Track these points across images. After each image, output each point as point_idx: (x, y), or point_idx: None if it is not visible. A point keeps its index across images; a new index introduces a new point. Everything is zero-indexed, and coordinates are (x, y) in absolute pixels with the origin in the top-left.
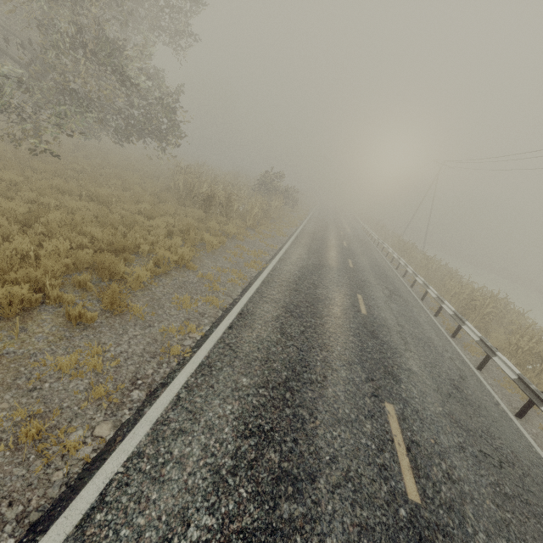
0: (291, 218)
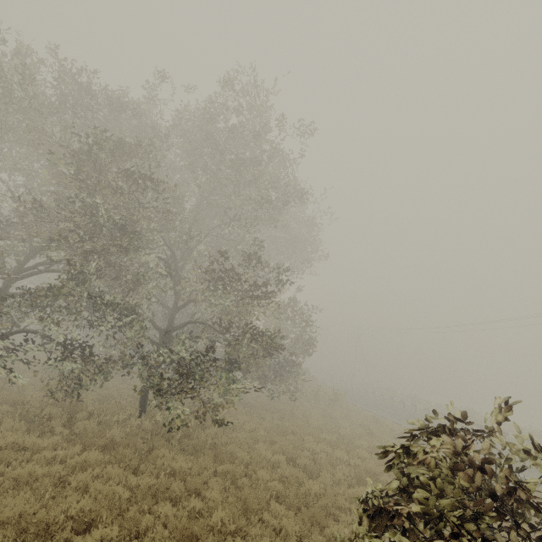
0: None
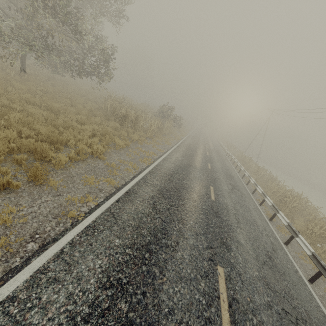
0: (176, 135)
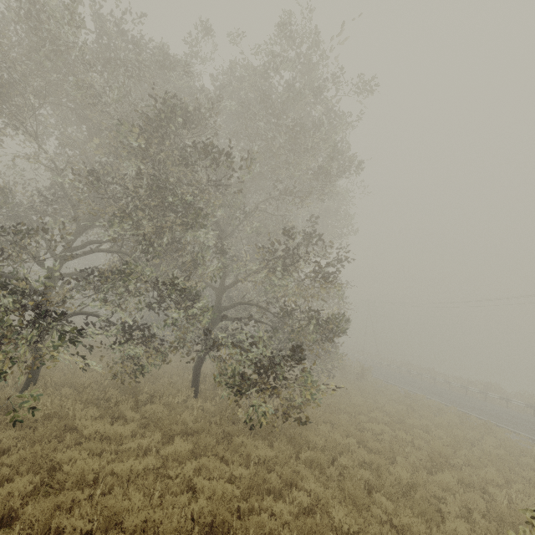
0: None
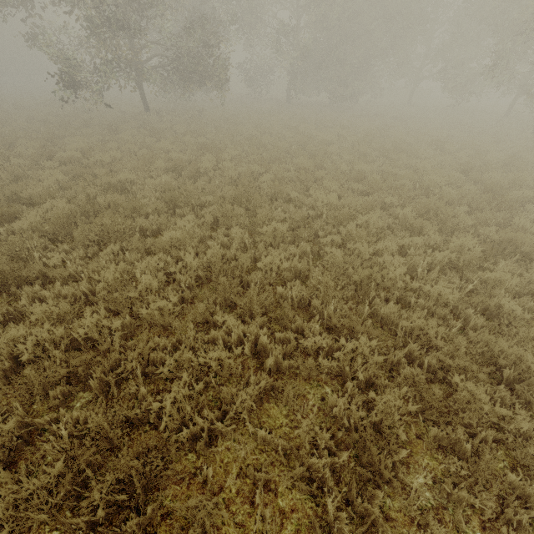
0: None
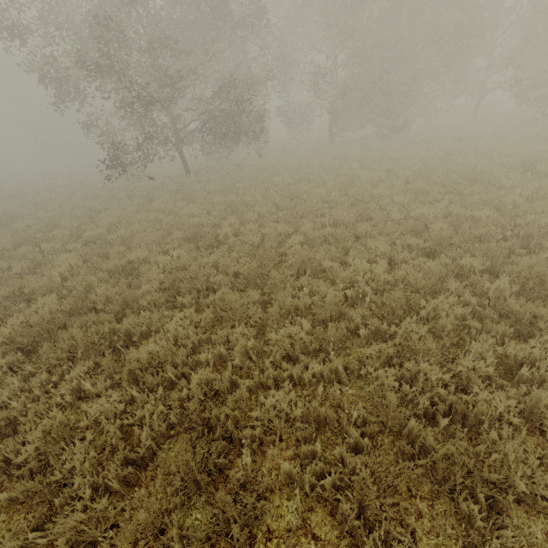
0: None
